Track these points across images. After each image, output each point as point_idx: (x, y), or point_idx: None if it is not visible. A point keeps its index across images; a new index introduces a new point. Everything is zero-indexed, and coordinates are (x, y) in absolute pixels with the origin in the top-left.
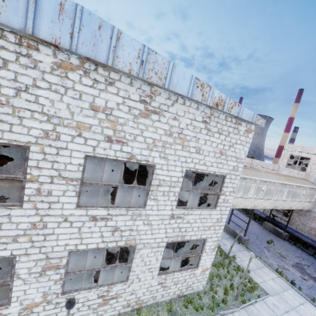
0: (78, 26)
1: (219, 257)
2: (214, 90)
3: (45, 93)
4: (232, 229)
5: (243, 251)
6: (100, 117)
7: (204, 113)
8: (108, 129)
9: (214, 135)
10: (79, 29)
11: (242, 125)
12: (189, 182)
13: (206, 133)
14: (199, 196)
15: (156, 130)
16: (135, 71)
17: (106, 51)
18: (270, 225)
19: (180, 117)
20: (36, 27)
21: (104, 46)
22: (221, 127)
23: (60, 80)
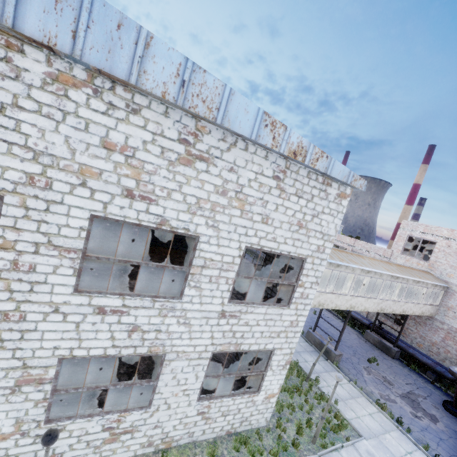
0: (86, 21)
1: (296, 379)
2: (291, 132)
3: (32, 117)
4: (318, 339)
5: (331, 371)
6: (117, 160)
7: (276, 165)
8: (129, 179)
9: (289, 197)
10: (86, 27)
11: (332, 187)
12: (259, 267)
13: (278, 195)
14: (270, 287)
15: (202, 185)
16: (171, 95)
17: (128, 62)
18: (375, 336)
19: (239, 169)
20: (20, 18)
21: (126, 54)
22: (301, 187)
23: (57, 100)
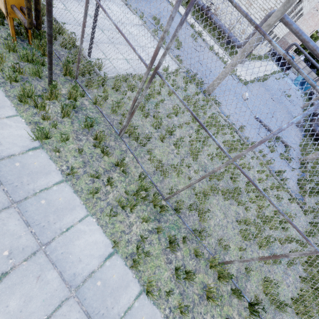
0: None
1: None
2: None
3: None
4: None
5: None
6: None
7: None
8: None
9: None
10: None
11: None
12: None
13: None
14: None
15: None
16: None
17: None
18: None
19: None
20: None
21: None
22: None
23: None
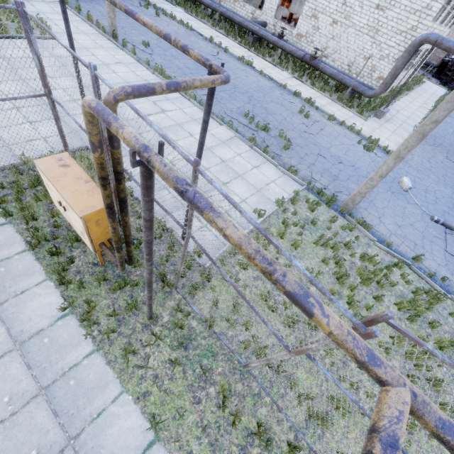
0: None
1: None
2: None
3: None
4: None
5: None
6: None
7: None
8: None
9: None
10: None
11: None
12: None
13: None
14: None
15: None
16: None
17: None
18: None
19: None
20: None
21: None
22: None
23: None
